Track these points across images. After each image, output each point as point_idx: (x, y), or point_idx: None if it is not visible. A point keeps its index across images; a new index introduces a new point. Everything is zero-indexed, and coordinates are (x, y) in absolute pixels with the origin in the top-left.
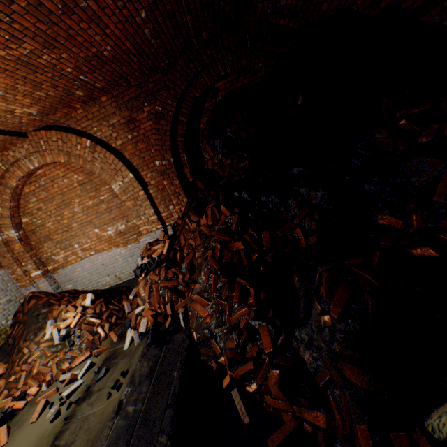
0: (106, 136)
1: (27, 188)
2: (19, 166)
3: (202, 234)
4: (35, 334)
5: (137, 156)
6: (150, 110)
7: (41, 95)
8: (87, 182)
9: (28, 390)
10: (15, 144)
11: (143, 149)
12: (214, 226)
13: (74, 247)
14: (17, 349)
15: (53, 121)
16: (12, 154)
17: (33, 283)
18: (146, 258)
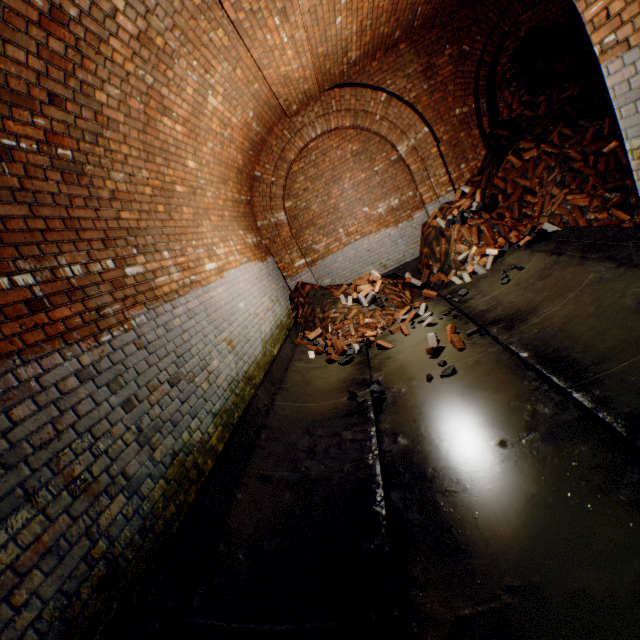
0: (399, 90)
1: (295, 166)
2: (300, 136)
3: (548, 155)
4: (333, 306)
5: (431, 108)
6: (451, 54)
7: (379, 32)
8: (361, 152)
9: (364, 335)
10: (307, 107)
11: (438, 100)
12: (562, 145)
13: (337, 232)
14: (318, 320)
15: (345, 79)
16: (300, 120)
17: (298, 273)
18: (455, 211)
